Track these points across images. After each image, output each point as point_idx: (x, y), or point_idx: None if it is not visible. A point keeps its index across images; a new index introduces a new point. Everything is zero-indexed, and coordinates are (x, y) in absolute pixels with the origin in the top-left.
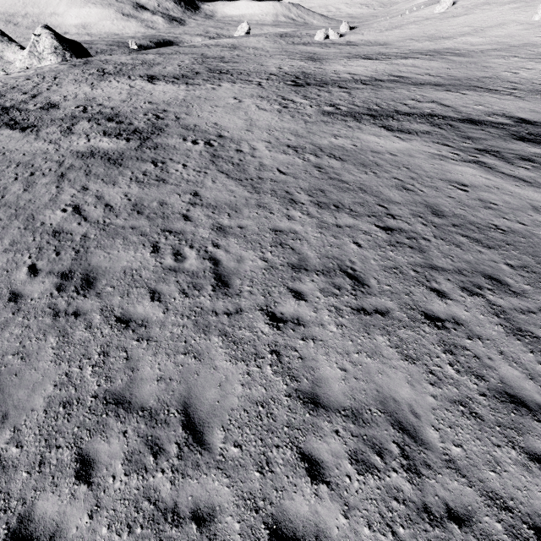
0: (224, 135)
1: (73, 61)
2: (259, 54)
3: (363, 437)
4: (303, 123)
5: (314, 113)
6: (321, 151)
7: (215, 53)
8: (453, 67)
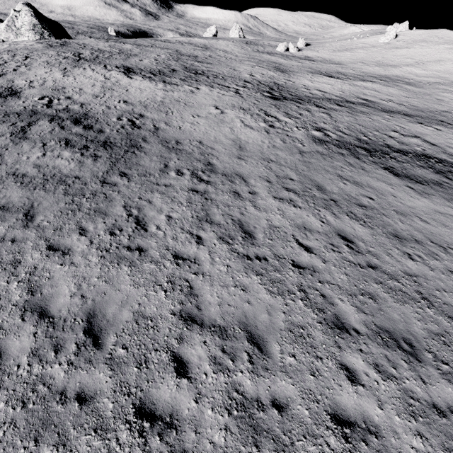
0: (213, 163)
1: (50, 40)
2: (229, 57)
3: None
4: (298, 153)
5: (304, 139)
6: (336, 205)
7: (188, 51)
8: (410, 96)
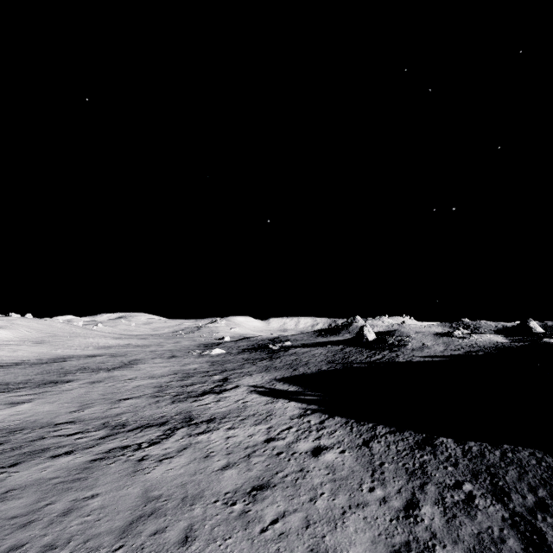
0: None
1: None
2: None
3: (78, 467)
4: None
5: None
6: None
7: None
8: None
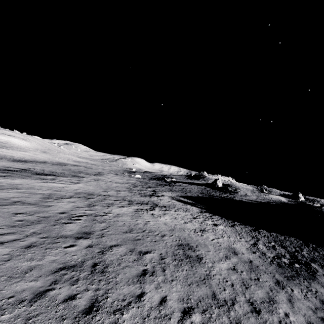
0: None
1: None
2: None
3: (132, 212)
4: None
5: None
6: (0, 188)
7: None
8: None
